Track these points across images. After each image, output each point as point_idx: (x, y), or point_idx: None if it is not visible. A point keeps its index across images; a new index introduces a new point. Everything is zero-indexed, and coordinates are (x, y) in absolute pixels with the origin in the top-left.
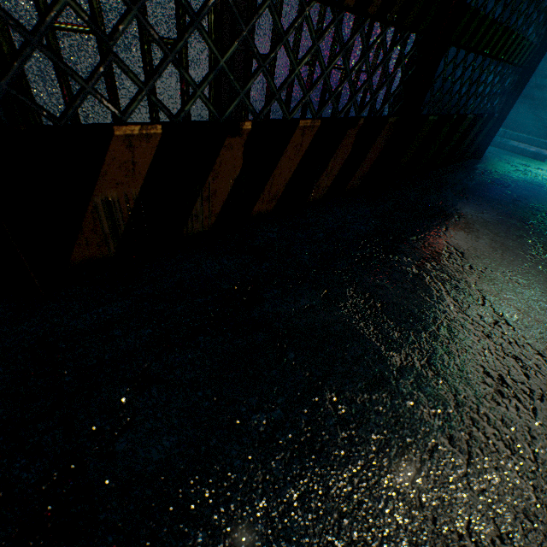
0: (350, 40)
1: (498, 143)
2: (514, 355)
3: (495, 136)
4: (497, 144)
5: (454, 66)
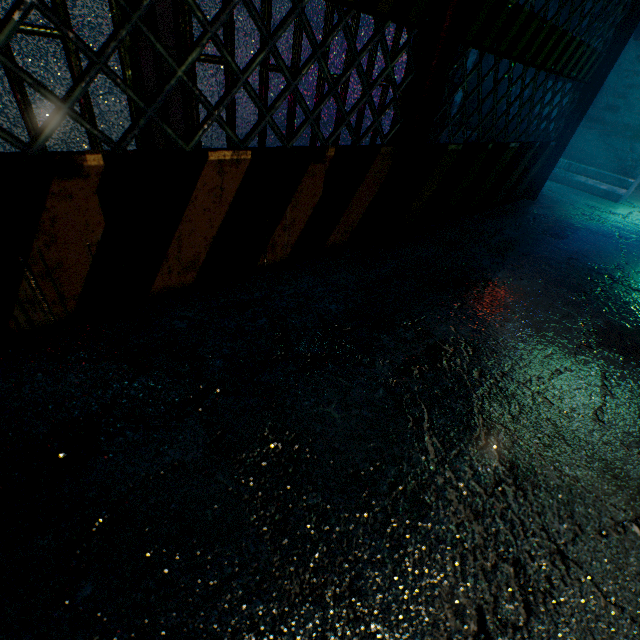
0: (281, 28)
1: (562, 178)
2: (515, 556)
3: (558, 169)
4: (561, 179)
5: (479, 76)
